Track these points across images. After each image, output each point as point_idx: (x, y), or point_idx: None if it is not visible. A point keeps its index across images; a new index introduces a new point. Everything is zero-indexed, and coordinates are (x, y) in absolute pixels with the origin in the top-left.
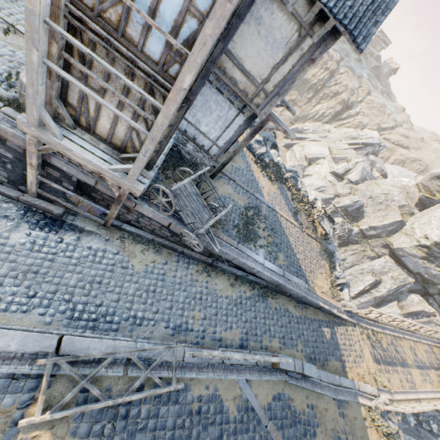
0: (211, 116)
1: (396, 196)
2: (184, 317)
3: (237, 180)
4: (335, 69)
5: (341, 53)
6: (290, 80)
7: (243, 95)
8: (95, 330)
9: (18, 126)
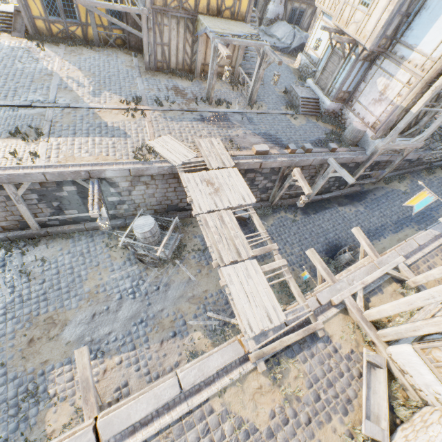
0: None
1: None
2: None
3: None
4: None
5: None
6: None
7: None
8: (428, 220)
9: (378, 149)
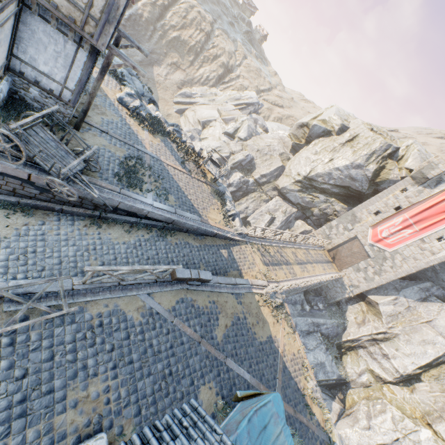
0: (47, 52)
1: (276, 147)
2: (78, 268)
3: (111, 132)
4: (211, 31)
5: (213, 15)
6: (114, 5)
7: (71, 22)
8: None
9: None
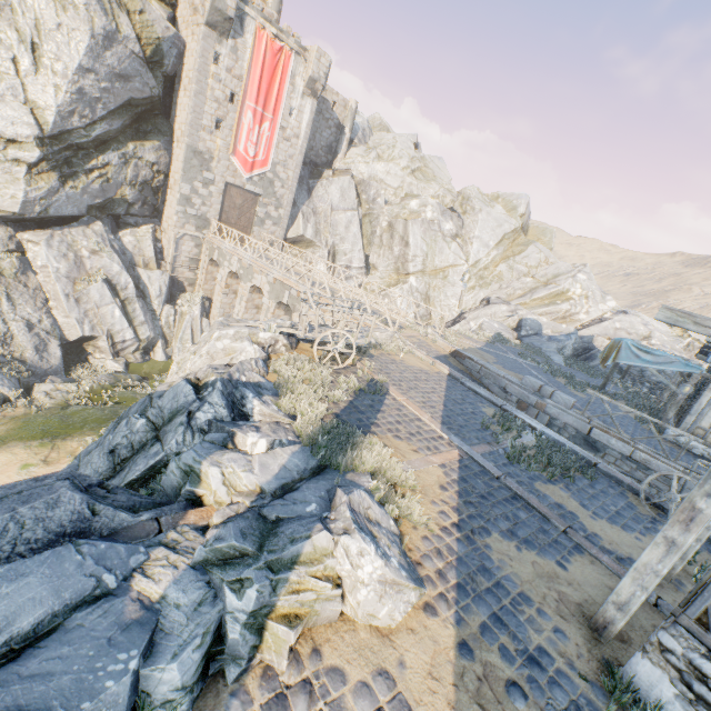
0: None
1: None
2: None
3: (558, 523)
4: None
5: None
6: None
7: None
8: None
9: None
